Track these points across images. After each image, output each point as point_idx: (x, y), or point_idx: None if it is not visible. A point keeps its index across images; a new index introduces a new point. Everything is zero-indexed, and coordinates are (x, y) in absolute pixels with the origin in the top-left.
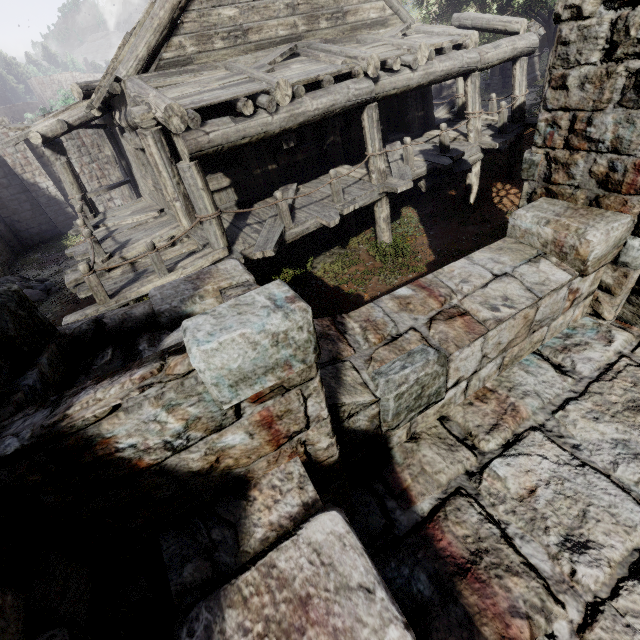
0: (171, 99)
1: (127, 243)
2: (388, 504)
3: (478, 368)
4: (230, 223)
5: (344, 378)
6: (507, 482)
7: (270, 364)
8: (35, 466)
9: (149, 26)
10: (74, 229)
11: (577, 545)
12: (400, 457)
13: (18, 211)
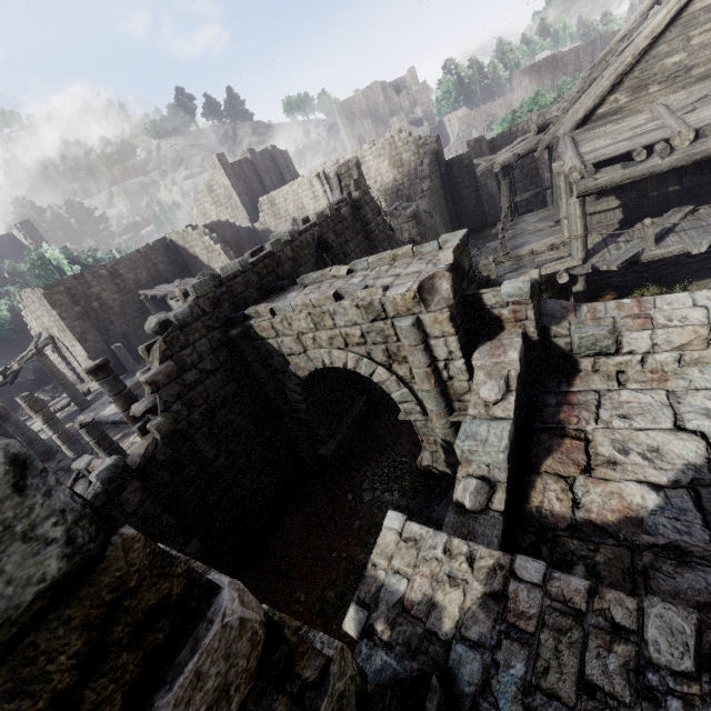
0: (578, 159)
1: (522, 245)
2: (561, 383)
3: (651, 351)
4: (602, 239)
5: (561, 324)
6: (620, 396)
7: (517, 294)
8: (470, 299)
9: (592, 95)
10: (496, 229)
11: (624, 417)
12: (582, 375)
13: (467, 206)
